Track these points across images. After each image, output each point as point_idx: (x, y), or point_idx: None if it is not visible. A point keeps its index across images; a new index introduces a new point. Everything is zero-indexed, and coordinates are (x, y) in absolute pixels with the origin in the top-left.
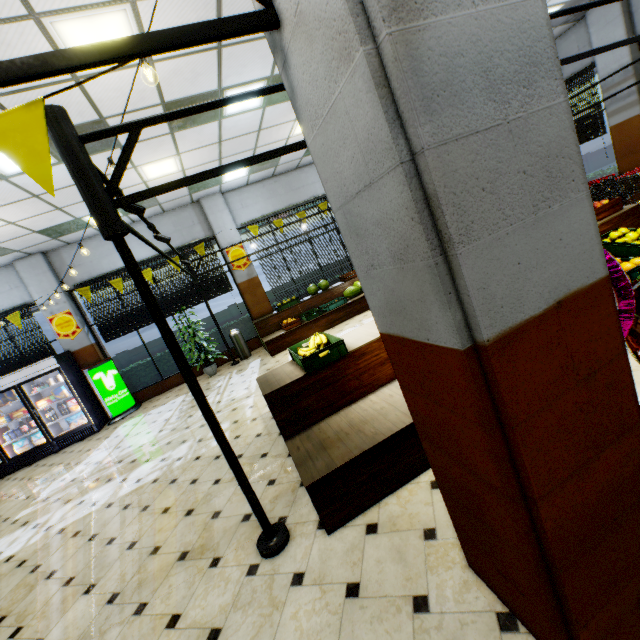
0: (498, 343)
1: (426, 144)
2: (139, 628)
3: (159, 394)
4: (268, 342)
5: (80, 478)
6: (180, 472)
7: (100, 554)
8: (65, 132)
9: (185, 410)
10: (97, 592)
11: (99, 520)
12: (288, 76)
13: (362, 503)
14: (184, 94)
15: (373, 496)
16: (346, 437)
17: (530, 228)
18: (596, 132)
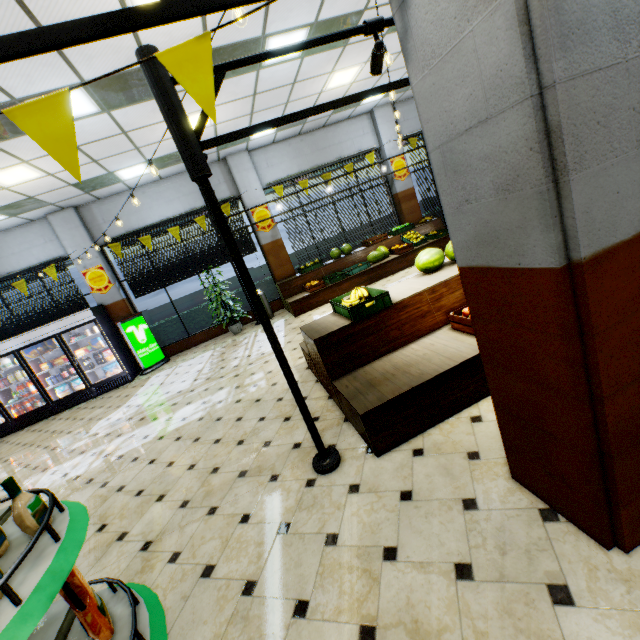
0: (592, 262)
1: (558, 79)
2: (215, 523)
3: (186, 350)
4: (292, 303)
5: (125, 418)
6: (224, 412)
7: (163, 473)
8: (160, 73)
9: (216, 363)
10: (168, 500)
11: (154, 449)
12: (404, 16)
13: (408, 433)
14: (228, 41)
15: (417, 427)
16: (393, 377)
17: (631, 161)
18: None
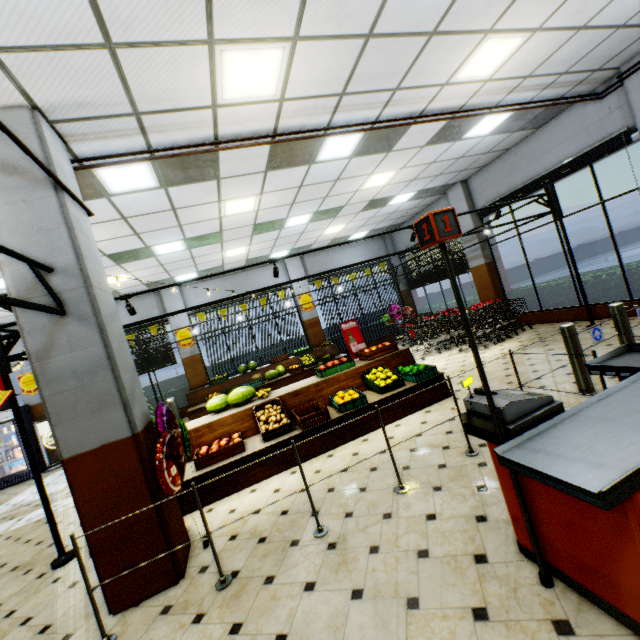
0: (70, 459)
1: (46, 395)
2: None
3: None
4: (190, 412)
5: None
6: (57, 515)
7: None
8: None
9: None
10: None
11: None
12: None
13: None
14: (120, 250)
15: None
16: None
17: (91, 419)
18: (465, 269)
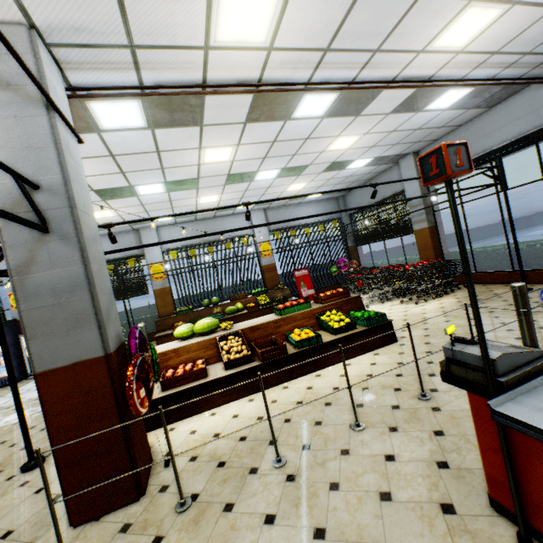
0: (43, 374)
1: (23, 309)
2: None
3: None
4: (157, 337)
5: None
6: (32, 420)
7: None
8: None
9: None
10: None
11: None
12: None
13: None
14: (107, 187)
15: None
16: None
17: (65, 336)
18: (408, 231)
